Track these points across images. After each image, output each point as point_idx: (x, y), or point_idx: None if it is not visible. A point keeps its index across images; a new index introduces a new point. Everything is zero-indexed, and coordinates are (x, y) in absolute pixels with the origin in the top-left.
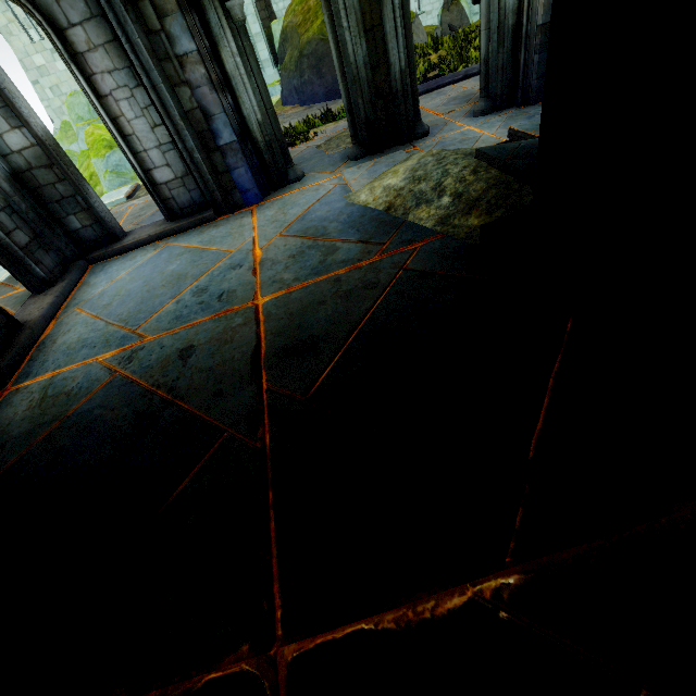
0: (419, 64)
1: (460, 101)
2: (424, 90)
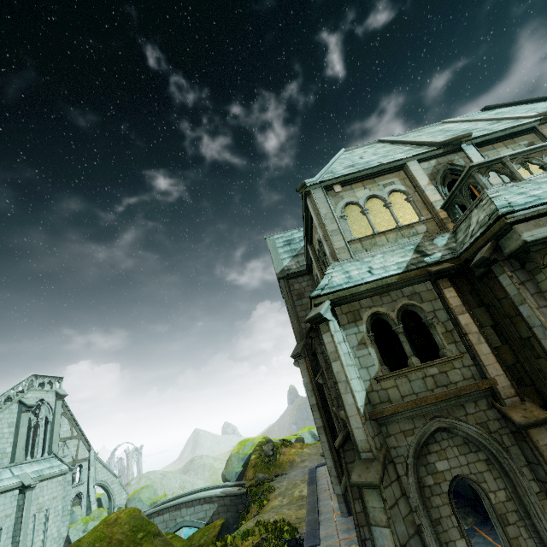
0: (262, 542)
1: (353, 530)
2: (319, 538)
